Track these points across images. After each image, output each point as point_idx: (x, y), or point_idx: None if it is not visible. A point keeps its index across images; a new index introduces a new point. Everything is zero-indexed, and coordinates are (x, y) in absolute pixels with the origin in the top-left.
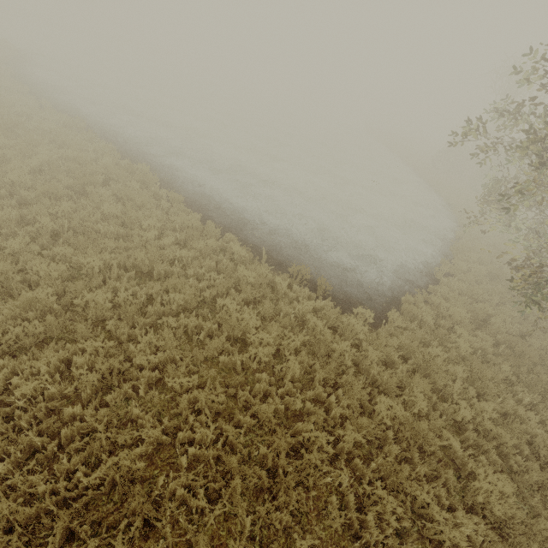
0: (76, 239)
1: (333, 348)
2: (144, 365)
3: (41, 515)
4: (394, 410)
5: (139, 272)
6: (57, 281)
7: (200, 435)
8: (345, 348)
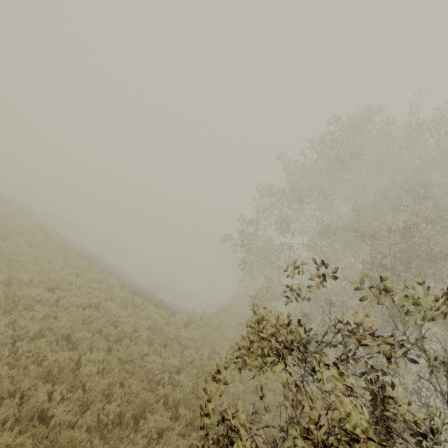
0: (4, 264)
1: (165, 329)
2: (59, 329)
3: (15, 378)
4: (193, 355)
5: (47, 287)
6: (1, 283)
7: (94, 359)
8: (171, 329)
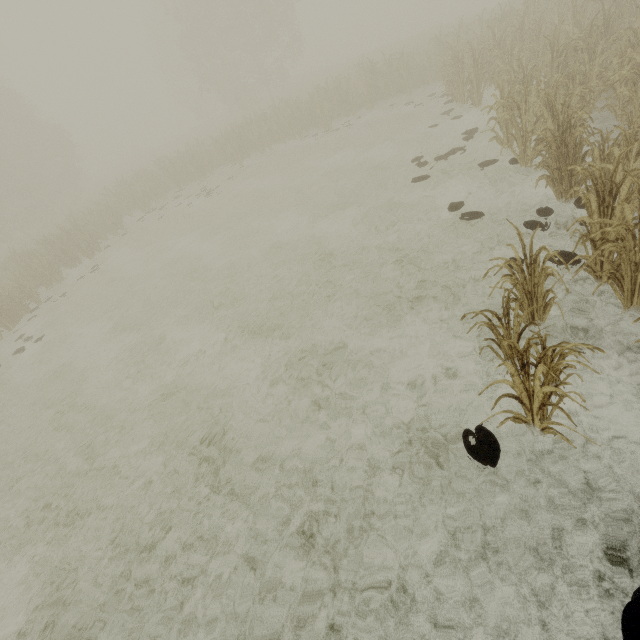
0: None
1: None
2: None
3: None
4: None
5: None
6: None
7: None
8: None
